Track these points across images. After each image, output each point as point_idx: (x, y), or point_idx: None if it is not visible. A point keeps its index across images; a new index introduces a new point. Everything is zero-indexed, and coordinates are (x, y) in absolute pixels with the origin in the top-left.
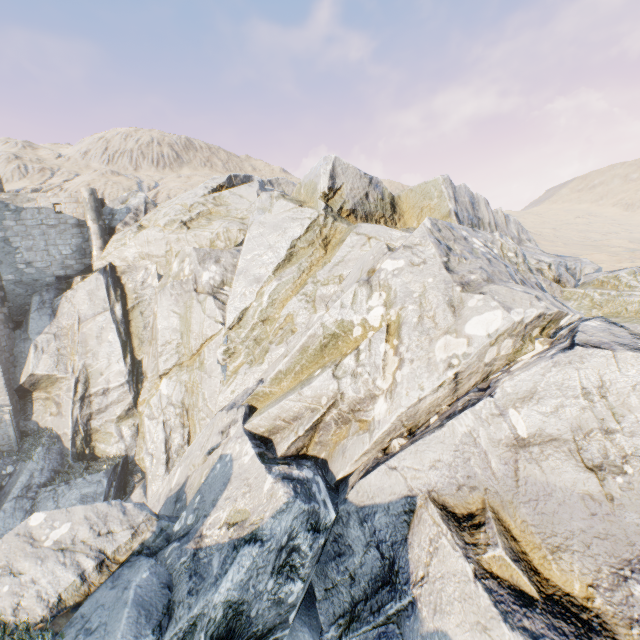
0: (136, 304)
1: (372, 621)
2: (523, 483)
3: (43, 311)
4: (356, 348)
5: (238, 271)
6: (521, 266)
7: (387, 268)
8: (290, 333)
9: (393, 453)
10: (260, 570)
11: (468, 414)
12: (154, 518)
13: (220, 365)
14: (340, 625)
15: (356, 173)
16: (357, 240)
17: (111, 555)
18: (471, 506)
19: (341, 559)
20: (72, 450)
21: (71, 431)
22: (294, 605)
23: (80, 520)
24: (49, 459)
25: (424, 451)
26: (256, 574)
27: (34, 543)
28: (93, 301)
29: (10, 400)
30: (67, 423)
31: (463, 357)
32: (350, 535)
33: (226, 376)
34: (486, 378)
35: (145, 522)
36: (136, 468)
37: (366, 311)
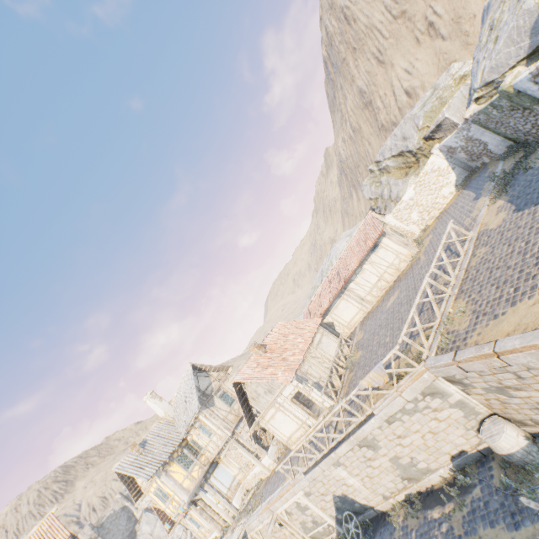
0: None
1: None
2: None
3: None
4: None
5: None
6: None
7: None
8: None
9: None
10: None
11: None
12: None
13: None
14: None
15: None
16: None
17: None
18: None
19: None
20: None
21: None
22: None
23: None
24: None
25: None
26: None
27: None
28: (151, 522)
29: None
30: None
31: None
32: None
33: None
34: None
35: None
36: None
37: None
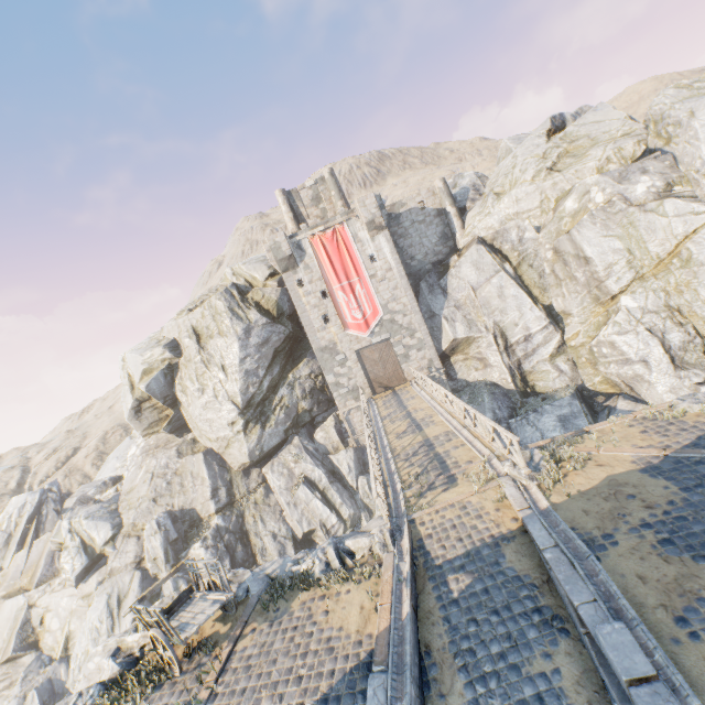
0: (520, 260)
1: None
2: None
3: (435, 292)
4: None
5: None
6: None
7: None
8: None
9: None
10: None
11: None
12: None
13: None
14: None
15: None
16: None
17: None
18: None
19: None
20: (516, 390)
21: (508, 376)
22: None
23: None
24: (498, 400)
25: None
26: None
27: None
28: (480, 269)
29: (440, 364)
30: (501, 371)
31: None
32: None
33: None
34: None
35: None
36: (591, 393)
37: None
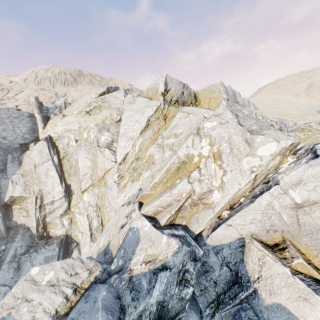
0: (65, 155)
1: (232, 303)
2: (303, 225)
3: (14, 162)
4: (197, 167)
5: (121, 134)
6: (265, 123)
7: (207, 126)
8: (152, 164)
9: (226, 218)
10: (171, 283)
11: (267, 194)
12: (99, 264)
13: (116, 183)
14: (212, 307)
15: (177, 82)
16: (182, 115)
17: (80, 285)
18: (275, 240)
19: (207, 274)
20: (37, 234)
21: (35, 224)
22: (188, 300)
23: (59, 269)
24: (25, 240)
25: (245, 215)
26: (169, 286)
27: (36, 283)
28: (41, 155)
29: (0, 211)
30: (33, 220)
31: (259, 167)
32: (211, 261)
33: (120, 188)
34: (265, 177)
35: (94, 266)
36: (72, 240)
37: (200, 148)
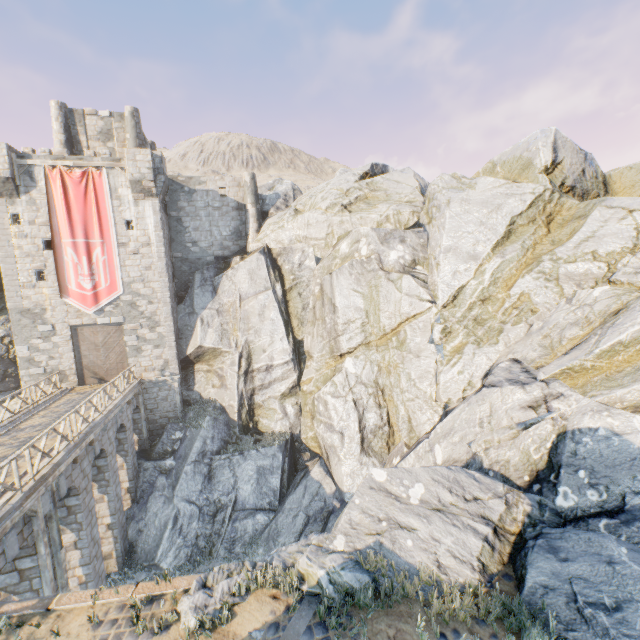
0: (293, 285)
1: None
2: None
3: (205, 288)
4: None
5: (444, 248)
6: None
7: None
8: (529, 313)
9: None
10: None
11: None
12: (516, 490)
13: (433, 344)
14: None
15: (573, 147)
16: (610, 214)
17: (498, 524)
18: None
19: None
20: (238, 422)
21: (237, 404)
22: None
23: (430, 482)
24: (217, 429)
25: None
26: None
27: (399, 499)
28: (254, 280)
29: (178, 369)
30: (232, 396)
31: None
32: None
33: (443, 356)
34: None
35: (509, 493)
36: (303, 447)
37: None
